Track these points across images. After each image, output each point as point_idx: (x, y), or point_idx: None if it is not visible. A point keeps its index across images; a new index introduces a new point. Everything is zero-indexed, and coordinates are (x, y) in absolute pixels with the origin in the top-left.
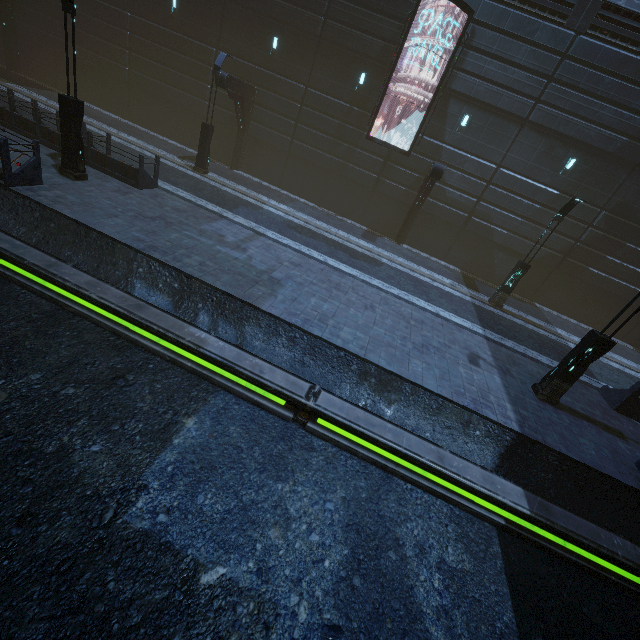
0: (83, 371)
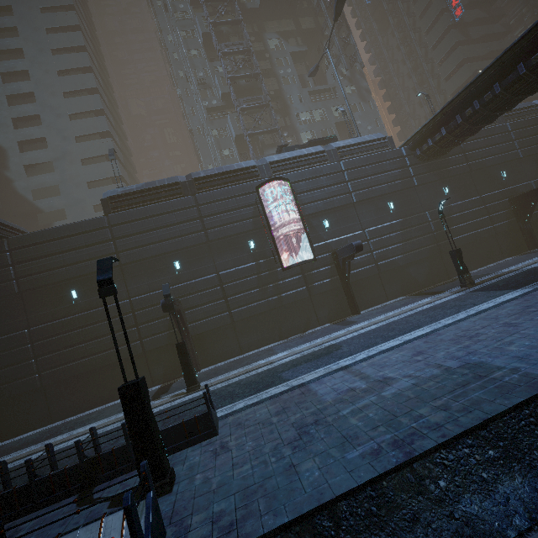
0: None
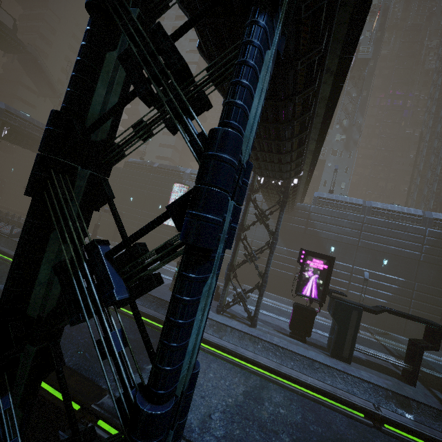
0: (3, 270)
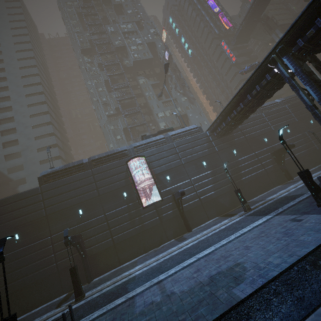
0: None
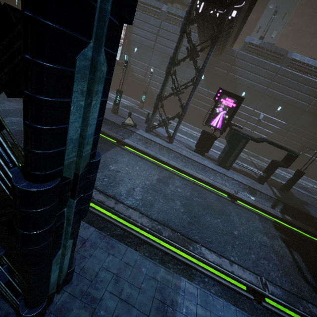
0: None
